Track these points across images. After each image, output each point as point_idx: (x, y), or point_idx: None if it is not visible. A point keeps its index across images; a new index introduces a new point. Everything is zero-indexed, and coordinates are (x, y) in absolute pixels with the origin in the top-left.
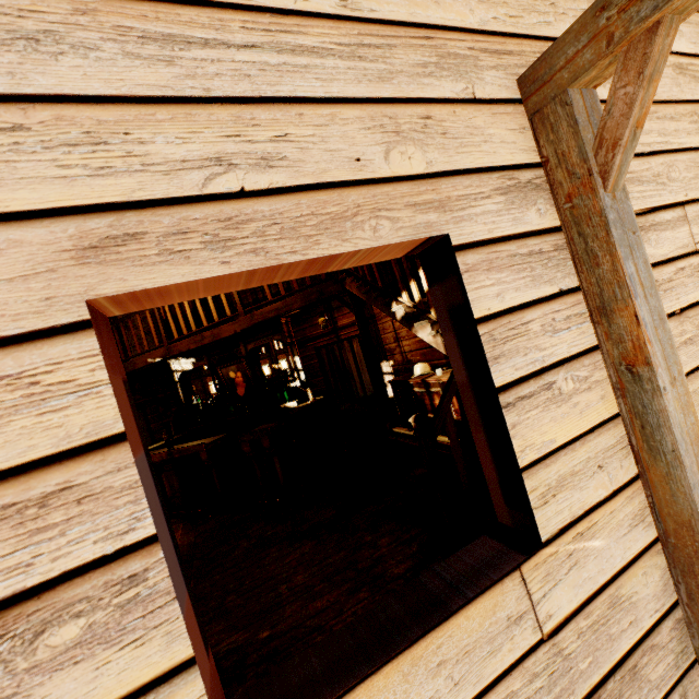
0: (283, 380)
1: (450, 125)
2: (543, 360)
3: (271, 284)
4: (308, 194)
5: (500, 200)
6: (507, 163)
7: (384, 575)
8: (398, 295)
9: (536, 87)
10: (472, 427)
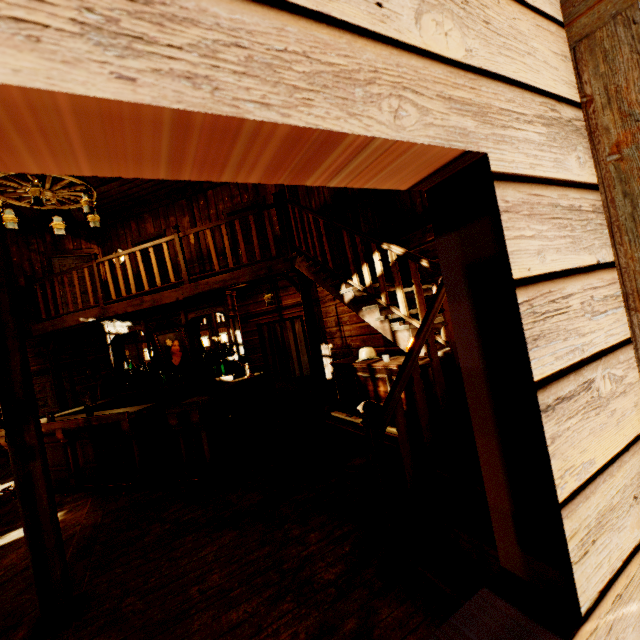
0: (221, 353)
1: (493, 15)
2: (582, 350)
3: (220, 257)
4: (300, 22)
5: (542, 131)
6: (549, 89)
7: (313, 580)
8: (348, 278)
9: (589, 5)
10: (477, 433)
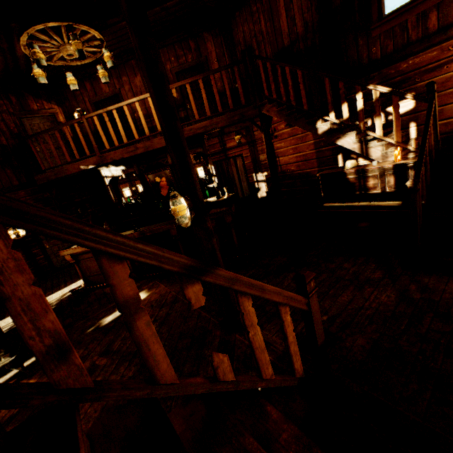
0: (202, 183)
1: None
2: None
3: None
4: None
5: None
6: None
7: (371, 279)
8: (323, 115)
9: None
10: None
